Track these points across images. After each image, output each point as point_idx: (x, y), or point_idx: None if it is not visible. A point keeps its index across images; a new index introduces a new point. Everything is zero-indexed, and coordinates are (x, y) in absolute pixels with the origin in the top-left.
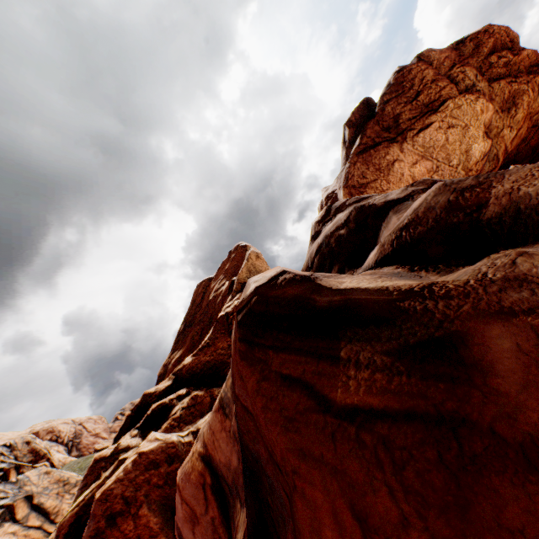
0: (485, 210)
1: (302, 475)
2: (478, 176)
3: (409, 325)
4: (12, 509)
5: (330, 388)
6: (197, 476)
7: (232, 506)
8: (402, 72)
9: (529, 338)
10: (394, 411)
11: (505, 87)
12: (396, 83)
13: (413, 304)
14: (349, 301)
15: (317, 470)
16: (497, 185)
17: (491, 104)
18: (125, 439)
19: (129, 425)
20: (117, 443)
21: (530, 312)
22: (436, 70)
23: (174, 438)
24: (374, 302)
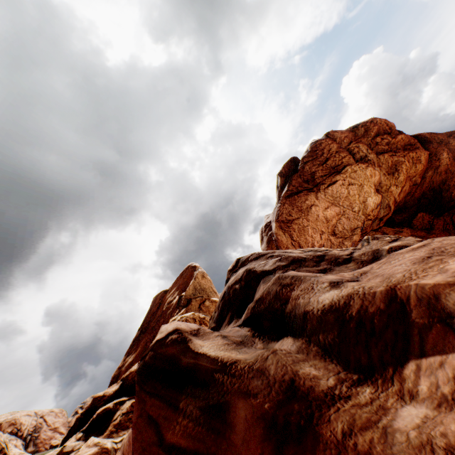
0: (287, 305)
1: None
2: (293, 277)
3: (213, 391)
4: None
5: (167, 429)
6: None
7: None
8: (316, 144)
9: (250, 411)
10: (190, 449)
11: (388, 158)
12: (311, 151)
13: (220, 376)
14: (196, 365)
15: None
16: (295, 289)
17: (379, 169)
18: (71, 441)
19: (77, 427)
20: (63, 445)
21: (256, 395)
22: (339, 144)
23: (109, 444)
24: (206, 369)
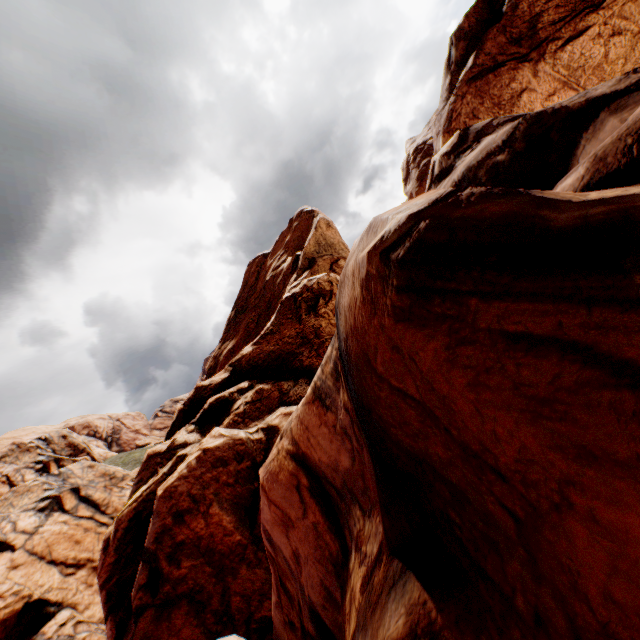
0: None
1: (590, 488)
2: None
3: None
4: (59, 500)
5: (639, 349)
6: (287, 476)
7: (345, 512)
8: None
9: None
10: None
11: None
12: None
13: None
14: (634, 210)
15: (629, 482)
16: None
17: None
18: (181, 434)
19: (182, 420)
20: (172, 438)
21: None
22: None
23: (242, 435)
24: None
